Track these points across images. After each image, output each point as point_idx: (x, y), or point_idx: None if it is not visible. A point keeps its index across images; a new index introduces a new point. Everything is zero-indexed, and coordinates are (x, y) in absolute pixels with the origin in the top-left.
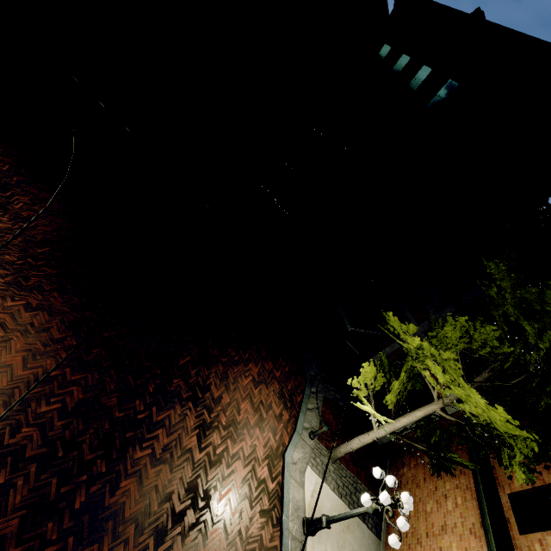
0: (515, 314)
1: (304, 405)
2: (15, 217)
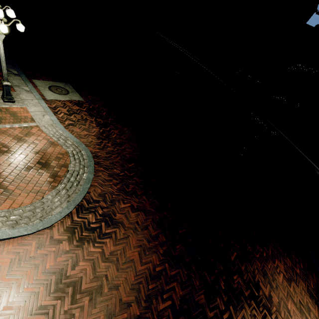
0: None
1: None
2: (113, 143)
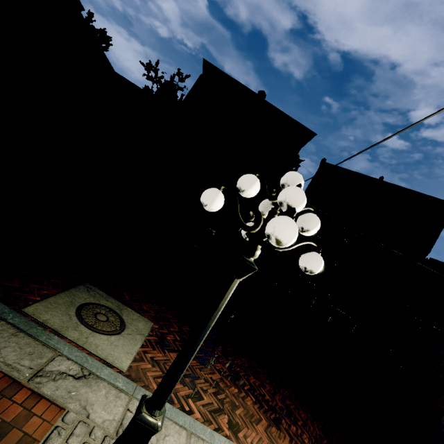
0: None
1: None
2: (287, 416)
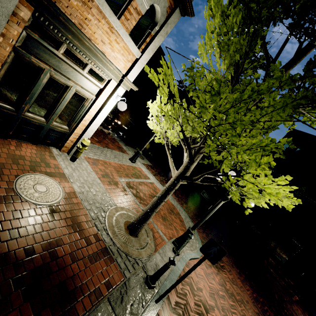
0: None
1: None
2: (183, 201)
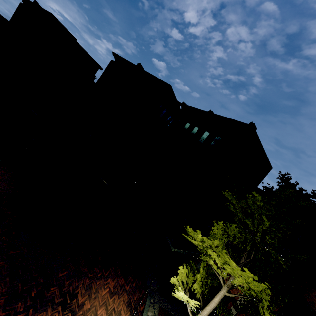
0: (242, 217)
1: (145, 313)
2: None
